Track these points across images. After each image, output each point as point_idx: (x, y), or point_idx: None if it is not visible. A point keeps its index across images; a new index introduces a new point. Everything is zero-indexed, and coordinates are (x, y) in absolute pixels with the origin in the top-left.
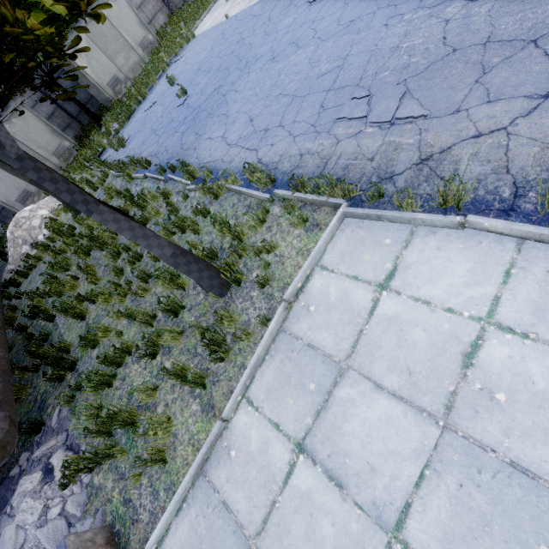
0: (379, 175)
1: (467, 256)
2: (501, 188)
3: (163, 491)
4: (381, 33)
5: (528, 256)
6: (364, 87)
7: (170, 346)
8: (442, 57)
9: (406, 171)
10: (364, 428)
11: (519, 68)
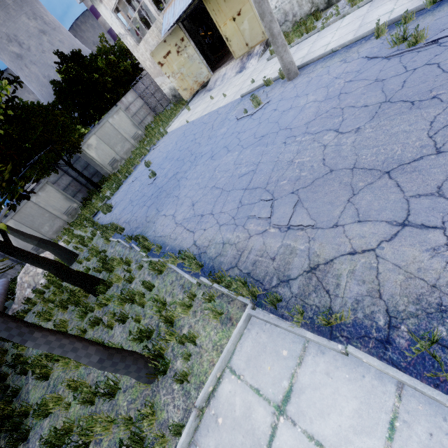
0: (279, 276)
1: (353, 391)
2: (376, 314)
3: None
4: (281, 149)
5: (409, 407)
6: (269, 191)
7: (102, 434)
8: (322, 175)
9: (299, 277)
10: None
11: (379, 194)
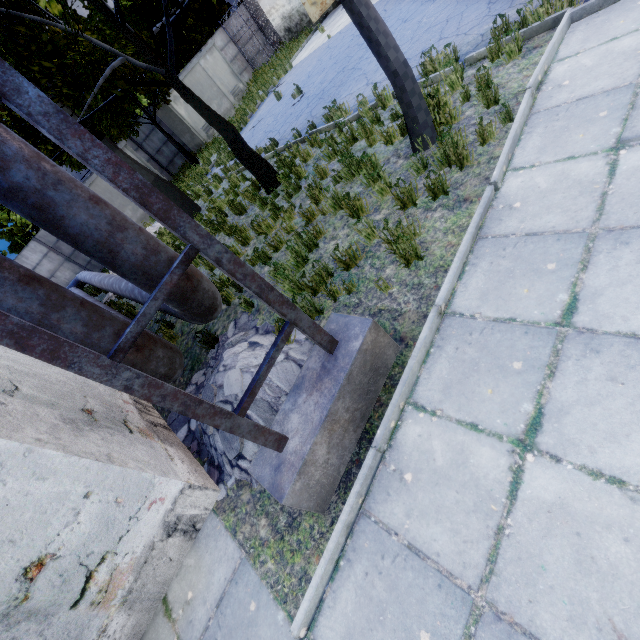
0: None
1: None
2: None
3: (427, 279)
4: None
5: None
6: None
7: (377, 204)
8: None
9: None
10: None
11: None
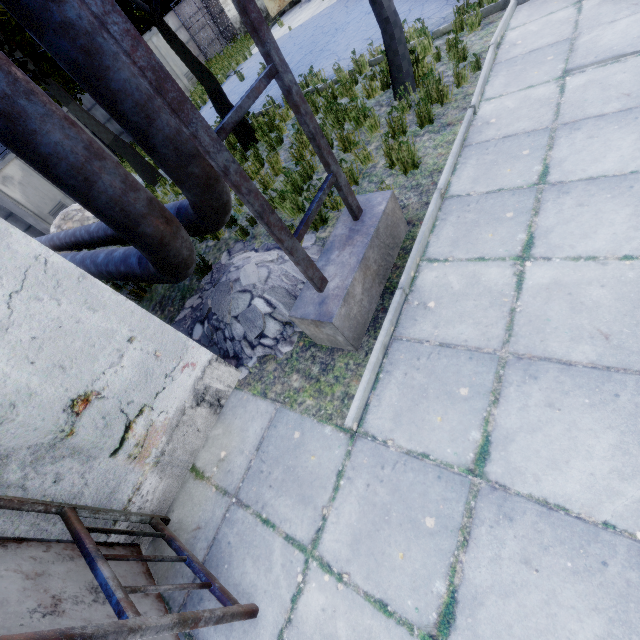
0: None
1: None
2: None
3: (424, 180)
4: None
5: None
6: None
7: (367, 139)
8: None
9: None
10: (617, 34)
11: None
